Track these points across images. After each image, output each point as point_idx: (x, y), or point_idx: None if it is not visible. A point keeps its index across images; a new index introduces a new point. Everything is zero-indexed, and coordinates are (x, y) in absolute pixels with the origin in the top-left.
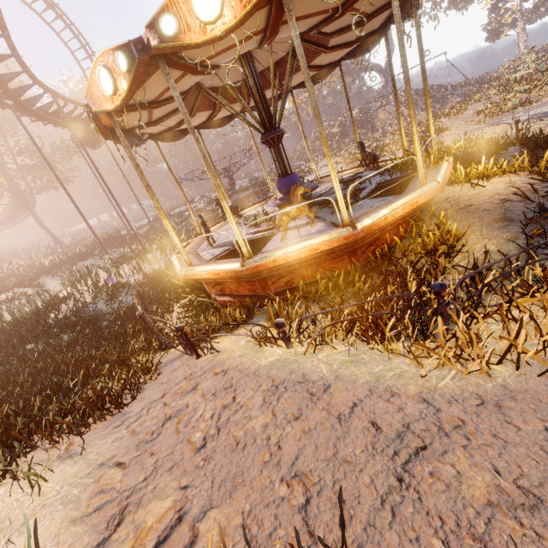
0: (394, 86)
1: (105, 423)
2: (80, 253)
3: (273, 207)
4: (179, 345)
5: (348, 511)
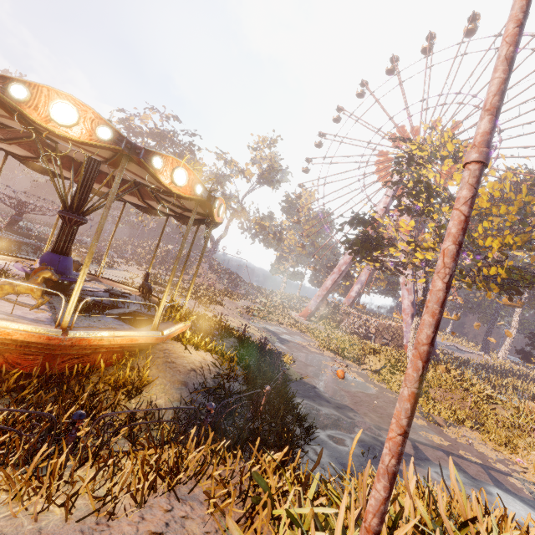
0: (188, 255)
1: None
2: None
3: None
4: None
5: None
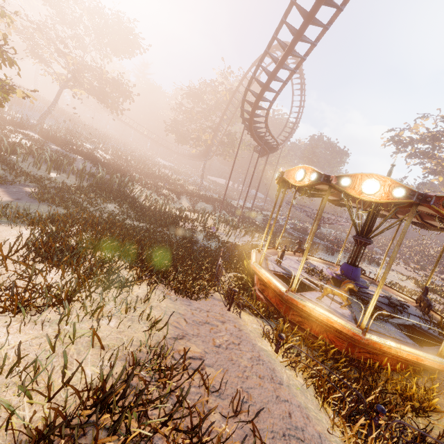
0: None
1: (183, 298)
2: (207, 197)
3: None
4: (221, 294)
5: (257, 419)
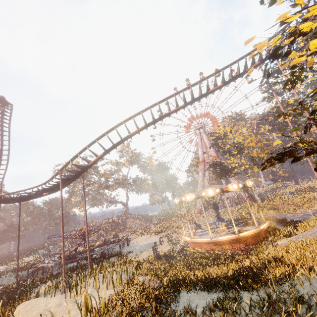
0: (223, 203)
1: None
2: None
3: (203, 232)
4: None
5: None
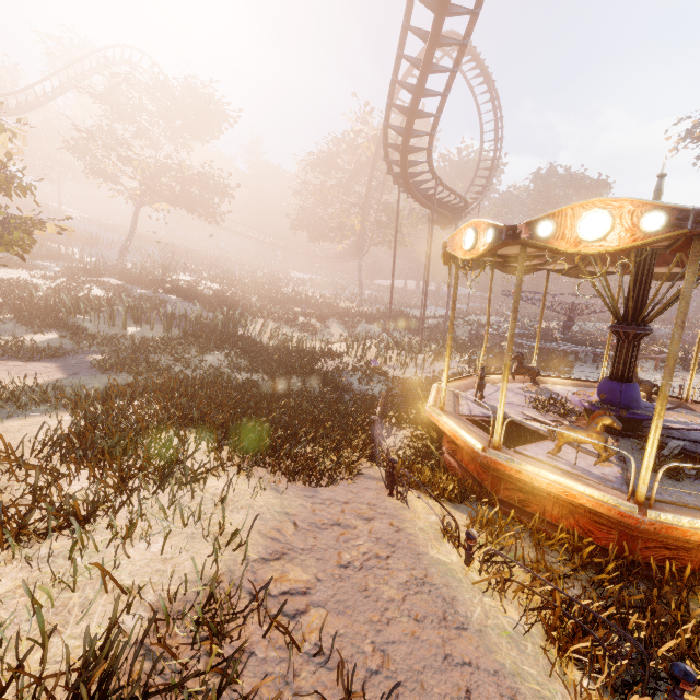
0: None
1: (303, 486)
2: (370, 313)
3: None
4: (385, 468)
5: None
